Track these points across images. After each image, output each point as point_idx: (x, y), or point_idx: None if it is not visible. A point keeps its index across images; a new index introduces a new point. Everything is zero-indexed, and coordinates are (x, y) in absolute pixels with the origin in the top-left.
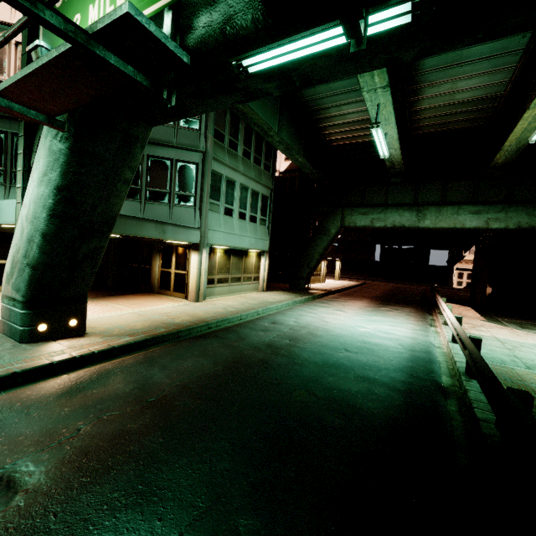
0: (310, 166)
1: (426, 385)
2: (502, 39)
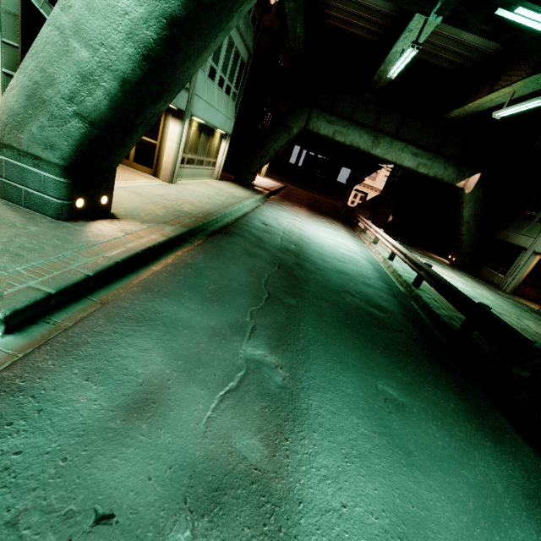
0: (302, 42)
1: (398, 291)
2: None
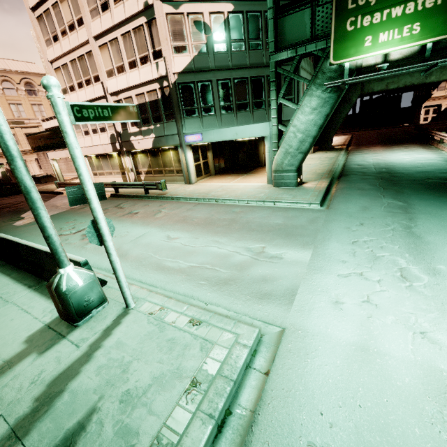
0: None
1: None
2: None
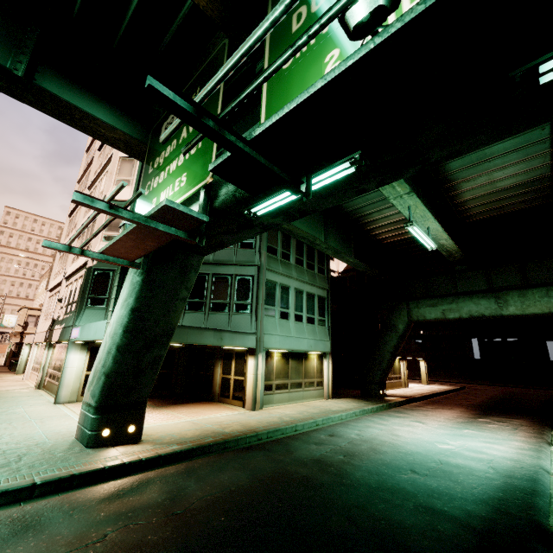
0: (363, 264)
1: (517, 525)
2: (520, 135)
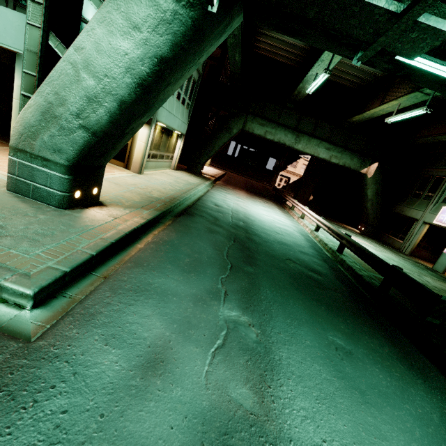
0: (239, 66)
1: (327, 257)
2: None
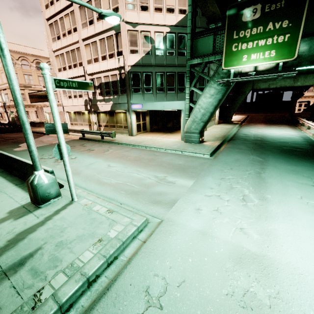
0: None
1: None
2: None
